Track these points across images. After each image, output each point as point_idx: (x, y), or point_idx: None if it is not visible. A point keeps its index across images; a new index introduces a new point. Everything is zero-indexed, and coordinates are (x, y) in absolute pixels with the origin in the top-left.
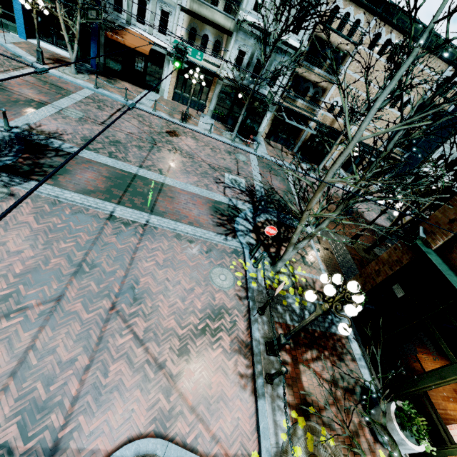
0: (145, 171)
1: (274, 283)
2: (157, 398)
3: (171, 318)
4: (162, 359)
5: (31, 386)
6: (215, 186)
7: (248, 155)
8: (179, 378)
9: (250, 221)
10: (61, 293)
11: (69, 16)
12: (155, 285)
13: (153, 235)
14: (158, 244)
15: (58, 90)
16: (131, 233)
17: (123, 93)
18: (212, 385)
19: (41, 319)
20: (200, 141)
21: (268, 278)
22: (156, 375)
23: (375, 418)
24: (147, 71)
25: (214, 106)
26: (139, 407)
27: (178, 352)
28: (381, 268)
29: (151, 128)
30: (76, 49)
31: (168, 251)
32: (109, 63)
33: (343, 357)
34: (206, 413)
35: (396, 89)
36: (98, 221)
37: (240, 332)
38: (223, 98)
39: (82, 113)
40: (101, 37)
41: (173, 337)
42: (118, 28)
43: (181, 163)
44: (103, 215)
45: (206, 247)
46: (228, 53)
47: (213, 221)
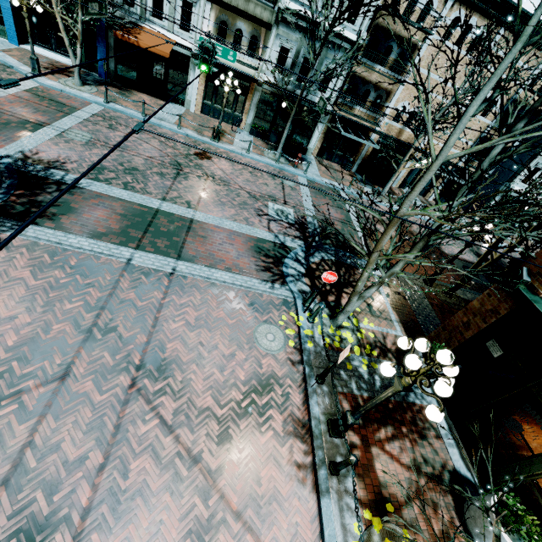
0: (169, 205)
1: (335, 341)
2: (192, 502)
3: (206, 394)
4: (197, 450)
5: (28, 497)
6: (257, 219)
7: (297, 178)
8: (220, 474)
9: (302, 263)
10: (66, 369)
11: (69, 13)
12: (185, 352)
13: (181, 287)
14: (188, 298)
15: (60, 107)
16: (153, 285)
17: (140, 108)
18: (262, 481)
19: (40, 406)
20: (236, 164)
21: (328, 335)
22: (190, 471)
23: (470, 515)
24: (168, 78)
25: (252, 118)
26: (169, 516)
27: (218, 439)
28: (471, 320)
29: (175, 149)
30: (79, 55)
31: (201, 307)
32: (121, 70)
33: (426, 433)
34: (255, 519)
35: (495, 88)
36: (112, 272)
37: (295, 408)
38: (263, 109)
39: (89, 134)
40: (110, 38)
41: (211, 419)
42: (126, 23)
43: (214, 192)
44: (118, 264)
45: (248, 299)
46: (267, 52)
47: (256, 265)
